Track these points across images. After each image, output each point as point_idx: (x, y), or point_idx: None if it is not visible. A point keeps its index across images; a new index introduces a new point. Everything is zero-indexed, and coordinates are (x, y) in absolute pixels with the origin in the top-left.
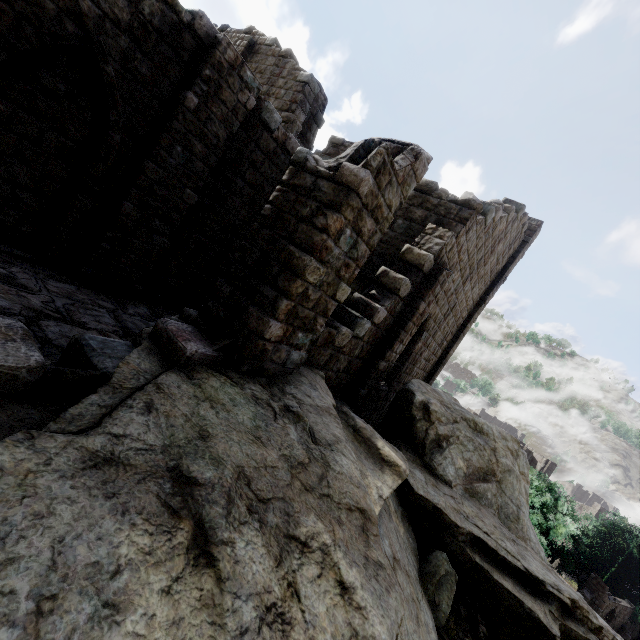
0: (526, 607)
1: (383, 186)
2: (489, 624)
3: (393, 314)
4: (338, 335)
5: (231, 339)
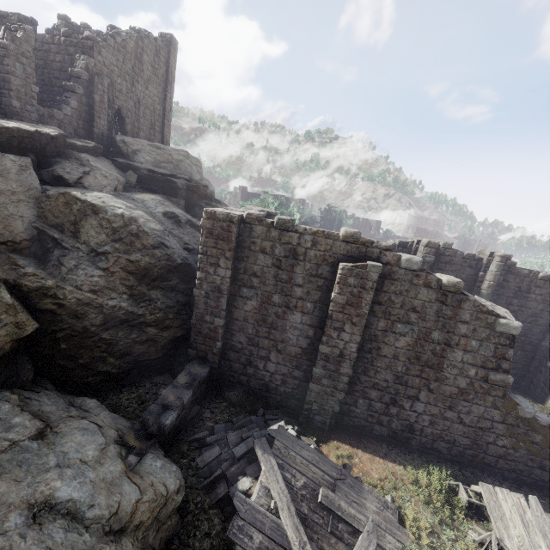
0: (164, 178)
1: (19, 45)
2: (162, 191)
3: (84, 104)
4: (54, 113)
5: (4, 111)
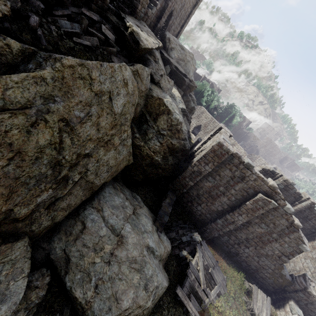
0: (182, 76)
1: None
2: (176, 82)
3: (162, 6)
4: (148, 12)
5: (131, 9)
